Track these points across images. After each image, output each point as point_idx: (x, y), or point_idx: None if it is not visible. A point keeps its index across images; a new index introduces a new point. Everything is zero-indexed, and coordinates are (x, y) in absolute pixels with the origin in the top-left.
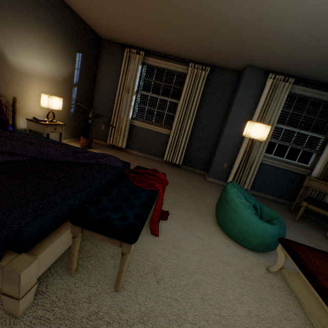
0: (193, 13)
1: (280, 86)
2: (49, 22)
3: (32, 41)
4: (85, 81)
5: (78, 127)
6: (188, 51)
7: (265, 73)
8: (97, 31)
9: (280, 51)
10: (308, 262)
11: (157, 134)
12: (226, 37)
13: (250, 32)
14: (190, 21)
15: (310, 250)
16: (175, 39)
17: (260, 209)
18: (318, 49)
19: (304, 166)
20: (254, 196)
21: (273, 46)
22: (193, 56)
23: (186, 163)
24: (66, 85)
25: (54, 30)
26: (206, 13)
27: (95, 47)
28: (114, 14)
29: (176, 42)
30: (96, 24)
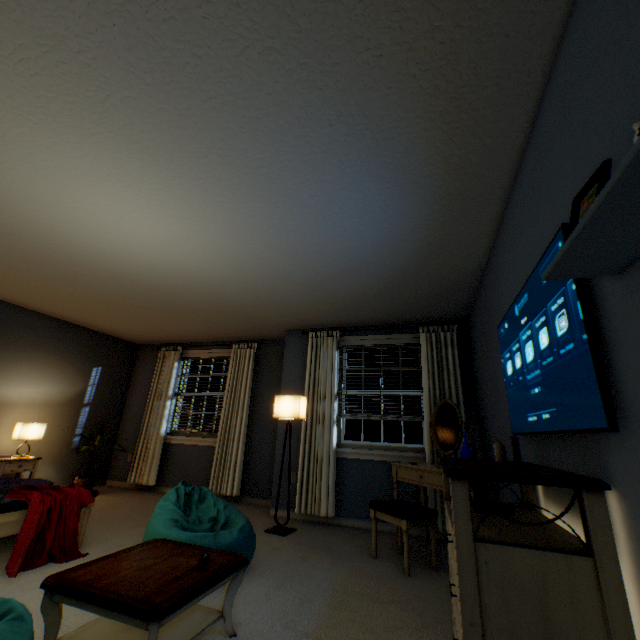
0: (172, 307)
1: (324, 343)
2: (54, 348)
3: (25, 370)
4: (107, 397)
5: (87, 464)
6: (220, 333)
7: (303, 333)
8: (128, 339)
9: (281, 312)
10: (132, 552)
11: (204, 449)
12: (224, 314)
13: (231, 306)
14: (180, 312)
15: (176, 546)
16: (193, 327)
17: (228, 522)
18: (301, 302)
19: (417, 447)
20: (349, 528)
21: (268, 310)
22: (232, 336)
23: (251, 491)
24: (70, 407)
25: (59, 353)
26: (180, 304)
27: (127, 356)
28: (123, 323)
29: (197, 329)
30: (121, 334)
